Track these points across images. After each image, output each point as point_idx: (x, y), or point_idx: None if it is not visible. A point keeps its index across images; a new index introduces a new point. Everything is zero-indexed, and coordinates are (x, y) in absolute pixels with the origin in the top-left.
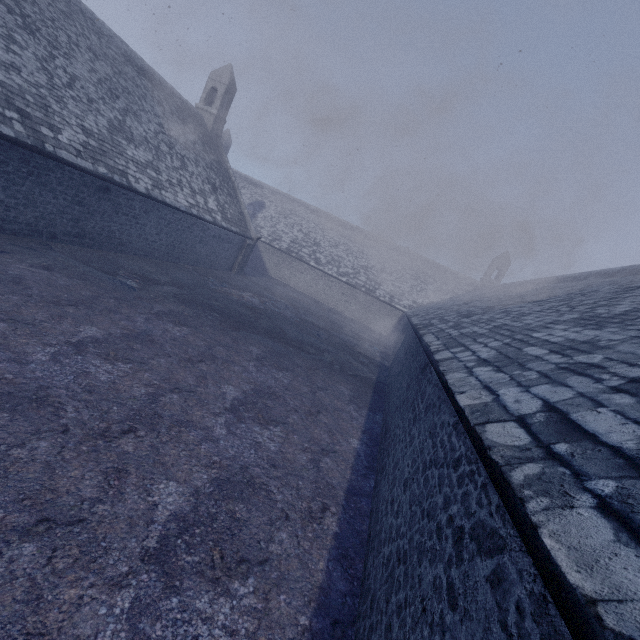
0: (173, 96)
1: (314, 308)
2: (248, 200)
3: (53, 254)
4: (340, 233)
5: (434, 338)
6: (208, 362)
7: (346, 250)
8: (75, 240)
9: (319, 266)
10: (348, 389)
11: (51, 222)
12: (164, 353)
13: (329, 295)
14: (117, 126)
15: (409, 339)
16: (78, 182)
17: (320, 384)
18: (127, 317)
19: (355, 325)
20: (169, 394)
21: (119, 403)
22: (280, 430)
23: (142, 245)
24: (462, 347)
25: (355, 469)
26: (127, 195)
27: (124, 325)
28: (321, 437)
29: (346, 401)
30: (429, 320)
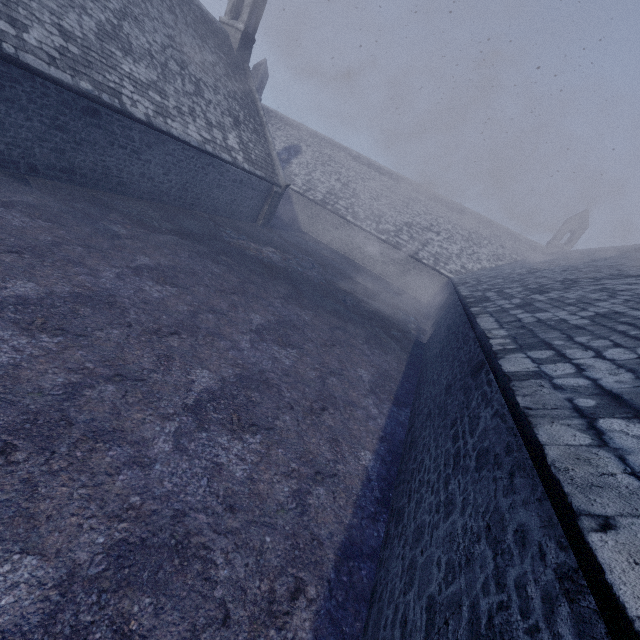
0: (190, 3)
1: (346, 268)
2: (283, 144)
3: (26, 190)
4: (383, 184)
5: (494, 323)
6: (184, 335)
7: (389, 204)
8: (62, 176)
9: (356, 221)
10: (370, 373)
11: (28, 151)
12: (123, 321)
13: (365, 255)
14: (110, 32)
15: (454, 314)
16: (56, 100)
17: (334, 366)
18: (90, 271)
19: (391, 290)
20: (102, 384)
21: (7, 401)
22: (259, 441)
23: (147, 186)
24: (549, 350)
25: (360, 505)
26: (122, 122)
27: (80, 281)
28: (319, 450)
29: (364, 391)
30: (483, 292)
